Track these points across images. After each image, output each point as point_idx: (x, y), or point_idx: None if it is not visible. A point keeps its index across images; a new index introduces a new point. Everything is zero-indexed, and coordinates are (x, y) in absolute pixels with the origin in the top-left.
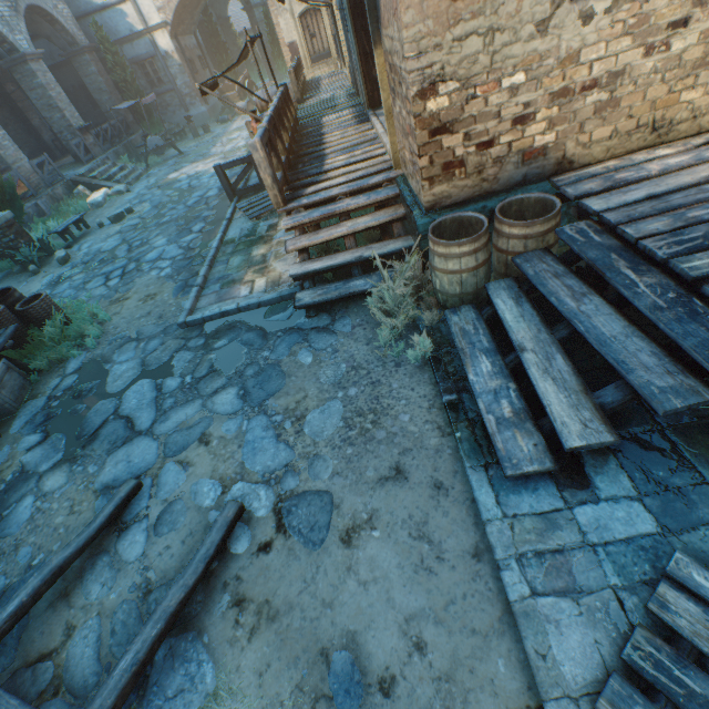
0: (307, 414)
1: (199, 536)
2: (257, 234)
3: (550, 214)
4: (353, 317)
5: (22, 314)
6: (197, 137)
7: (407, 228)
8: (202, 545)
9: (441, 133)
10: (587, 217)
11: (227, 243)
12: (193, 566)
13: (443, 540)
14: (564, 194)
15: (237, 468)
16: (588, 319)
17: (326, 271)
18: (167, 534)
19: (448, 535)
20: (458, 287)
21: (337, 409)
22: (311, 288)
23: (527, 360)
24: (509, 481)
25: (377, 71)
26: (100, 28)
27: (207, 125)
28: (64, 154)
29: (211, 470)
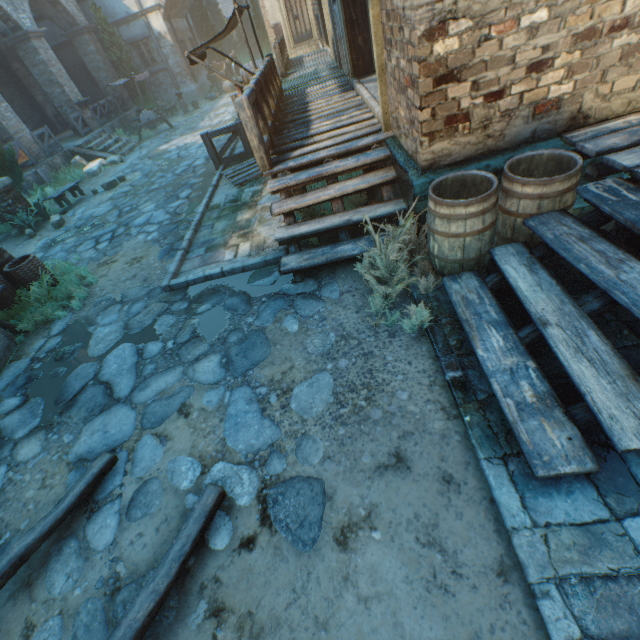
0: (294, 387)
1: (175, 524)
2: (242, 200)
3: (571, 170)
4: (341, 283)
5: (10, 274)
6: (187, 113)
7: (396, 192)
8: (176, 539)
9: (447, 81)
10: (601, 178)
11: (212, 208)
12: (165, 566)
13: (459, 549)
14: (581, 150)
15: (218, 444)
16: (634, 290)
17: (312, 236)
18: (141, 519)
19: (464, 544)
20: (459, 252)
21: (326, 382)
22: (297, 252)
23: (553, 336)
24: (535, 479)
25: (371, 23)
26: (98, 9)
27: (196, 102)
28: (66, 128)
29: (190, 446)
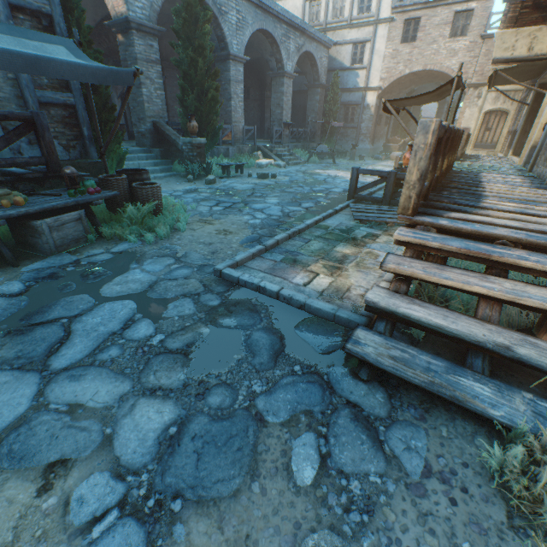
0: None
1: None
2: (352, 233)
3: None
4: (435, 443)
5: (133, 189)
6: (351, 160)
7: None
8: None
9: None
10: None
11: (320, 226)
12: None
13: None
14: None
15: None
16: None
17: (422, 327)
18: None
19: None
20: None
21: None
22: (384, 335)
23: None
24: None
25: None
26: (337, 77)
27: (364, 155)
28: (269, 138)
29: None
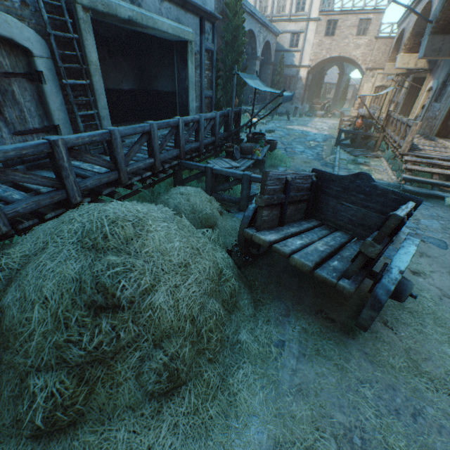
0: (419, 220)
1: None
2: (358, 161)
3: None
4: (432, 203)
5: (267, 143)
6: (294, 117)
7: None
8: None
9: None
10: None
11: (341, 159)
12: None
13: None
14: None
15: None
16: None
17: (420, 182)
18: None
19: None
20: None
21: (436, 223)
22: (410, 186)
23: None
24: None
25: None
26: (283, 58)
27: (302, 114)
28: None
29: None
